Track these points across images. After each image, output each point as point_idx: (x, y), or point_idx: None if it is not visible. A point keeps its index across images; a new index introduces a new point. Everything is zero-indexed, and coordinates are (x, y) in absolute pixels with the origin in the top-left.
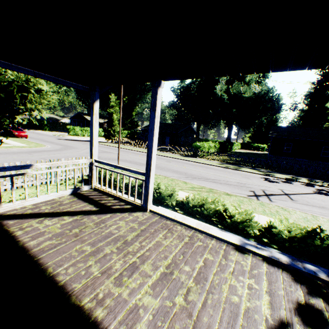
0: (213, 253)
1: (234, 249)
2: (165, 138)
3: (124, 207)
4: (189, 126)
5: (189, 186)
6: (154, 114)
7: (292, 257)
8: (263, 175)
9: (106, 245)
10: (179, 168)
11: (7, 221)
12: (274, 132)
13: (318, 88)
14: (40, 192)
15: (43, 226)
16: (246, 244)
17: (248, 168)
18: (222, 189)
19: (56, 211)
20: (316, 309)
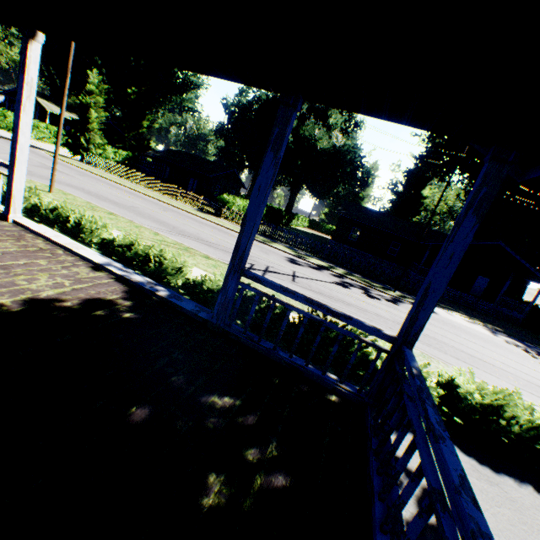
0: (53, 262)
1: (92, 267)
2: (189, 180)
3: None
4: (234, 172)
5: (159, 238)
6: (24, 79)
7: (159, 285)
8: (294, 256)
9: None
10: (172, 221)
11: None
12: (344, 209)
13: (420, 166)
14: None
15: None
16: (111, 265)
17: (284, 245)
18: (209, 254)
19: None
20: (113, 303)
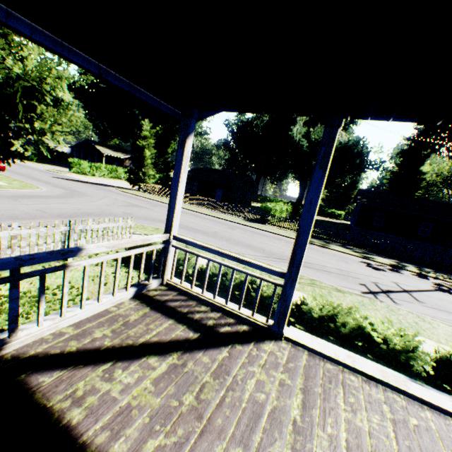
0: None
1: None
2: (216, 190)
3: (238, 329)
4: (250, 178)
5: None
6: (322, 175)
7: None
8: (360, 258)
9: (269, 444)
10: (251, 241)
11: (37, 376)
12: (363, 197)
13: (413, 145)
14: (52, 278)
15: (119, 389)
16: None
17: (337, 245)
18: (324, 281)
19: (125, 342)
20: None
